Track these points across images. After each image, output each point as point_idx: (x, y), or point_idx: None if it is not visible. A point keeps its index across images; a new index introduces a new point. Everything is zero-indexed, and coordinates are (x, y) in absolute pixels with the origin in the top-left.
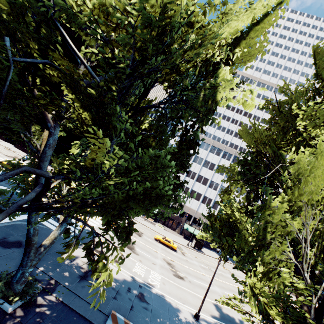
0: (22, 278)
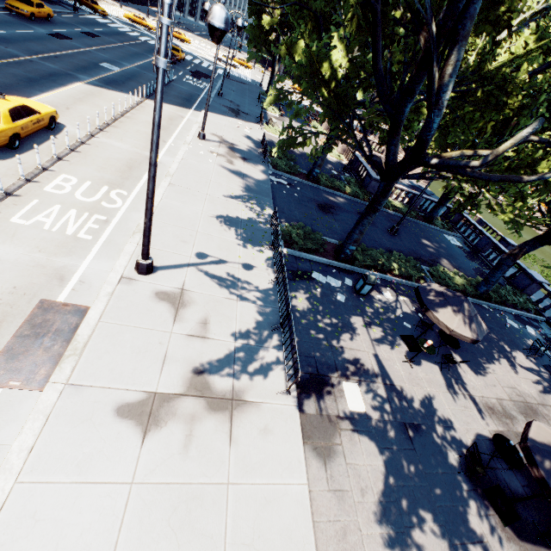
0: None
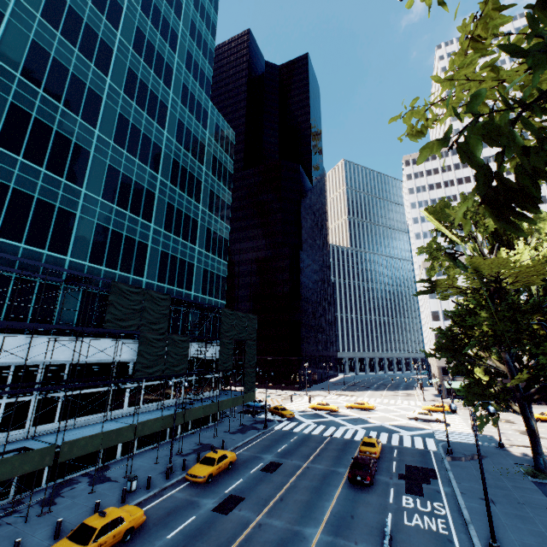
0: (545, 464)
